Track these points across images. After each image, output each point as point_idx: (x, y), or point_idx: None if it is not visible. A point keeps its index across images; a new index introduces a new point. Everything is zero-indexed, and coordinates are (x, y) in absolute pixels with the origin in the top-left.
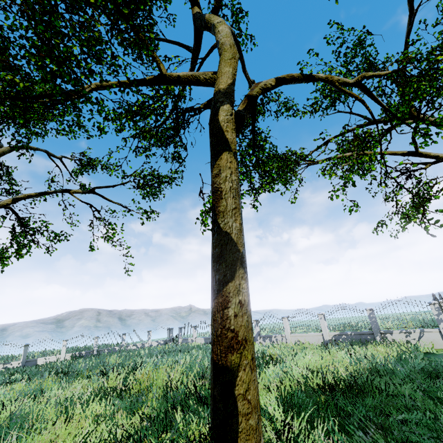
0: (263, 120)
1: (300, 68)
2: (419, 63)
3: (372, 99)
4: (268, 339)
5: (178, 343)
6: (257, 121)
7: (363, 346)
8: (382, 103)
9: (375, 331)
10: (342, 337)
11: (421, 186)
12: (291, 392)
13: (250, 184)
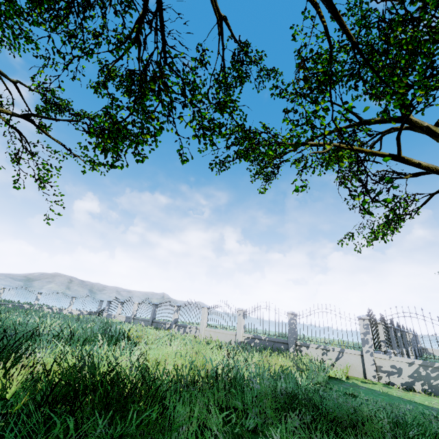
0: (242, 86)
1: (292, 34)
2: (413, 3)
3: (337, 20)
4: (182, 329)
5: (102, 317)
6: (235, 87)
7: (269, 355)
8: (349, 30)
9: (290, 341)
10: (255, 341)
11: (398, 201)
12: (25, 383)
13: (168, 115)
